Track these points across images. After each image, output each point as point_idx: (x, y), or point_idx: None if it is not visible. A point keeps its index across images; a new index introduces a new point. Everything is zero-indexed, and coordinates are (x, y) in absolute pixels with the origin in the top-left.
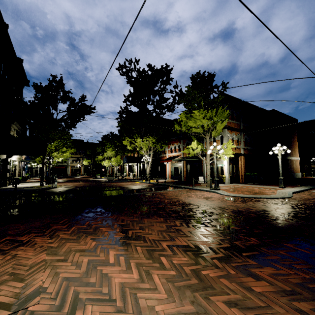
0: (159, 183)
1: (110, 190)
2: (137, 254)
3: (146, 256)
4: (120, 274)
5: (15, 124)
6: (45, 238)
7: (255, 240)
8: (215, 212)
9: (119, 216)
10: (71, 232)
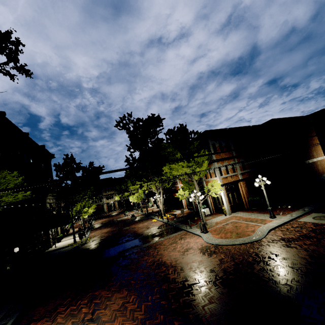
0: (168, 223)
1: (122, 243)
2: None
3: None
4: None
5: (49, 195)
6: (49, 323)
7: (162, 318)
8: (170, 278)
9: (102, 291)
10: (65, 314)
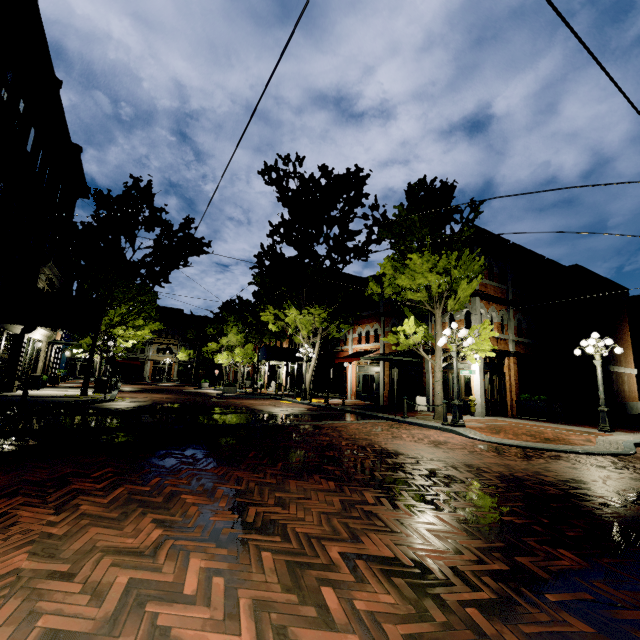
0: (331, 406)
1: (225, 414)
2: (261, 574)
3: (283, 582)
4: (205, 633)
5: (49, 267)
6: (42, 512)
7: (573, 557)
8: (458, 476)
9: (232, 471)
10: (111, 499)
